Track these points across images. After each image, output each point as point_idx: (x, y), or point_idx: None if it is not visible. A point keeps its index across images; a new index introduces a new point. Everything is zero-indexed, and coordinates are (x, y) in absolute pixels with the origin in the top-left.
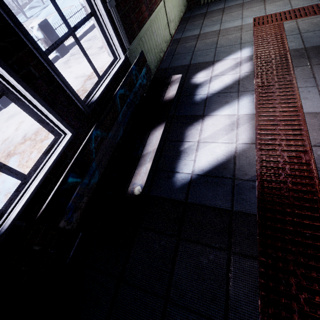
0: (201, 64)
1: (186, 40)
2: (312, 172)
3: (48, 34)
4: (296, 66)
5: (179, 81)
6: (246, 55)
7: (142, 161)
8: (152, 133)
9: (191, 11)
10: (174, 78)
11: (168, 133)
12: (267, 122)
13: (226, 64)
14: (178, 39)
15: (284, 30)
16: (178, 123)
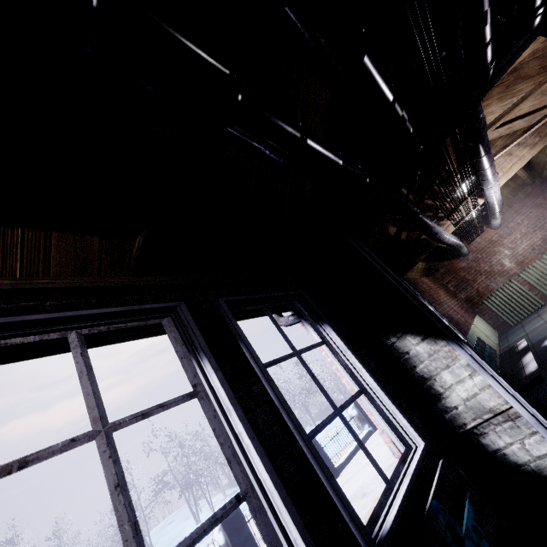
0: (543, 338)
1: (515, 342)
2: None
3: (361, 409)
4: None
5: (525, 340)
6: None
7: (526, 365)
8: (523, 358)
9: (505, 333)
10: (519, 342)
11: (544, 368)
12: None
13: None
14: (506, 346)
15: None
16: None
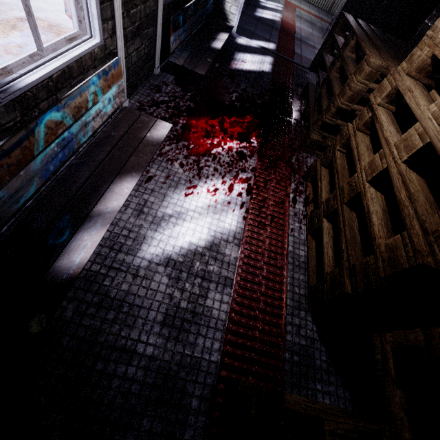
0: None
1: None
2: (294, 31)
3: None
4: (297, 18)
5: None
6: (280, 6)
7: None
8: None
9: None
10: None
11: (249, 5)
12: (285, 21)
13: (272, 4)
14: None
15: (296, 10)
16: (253, 5)
